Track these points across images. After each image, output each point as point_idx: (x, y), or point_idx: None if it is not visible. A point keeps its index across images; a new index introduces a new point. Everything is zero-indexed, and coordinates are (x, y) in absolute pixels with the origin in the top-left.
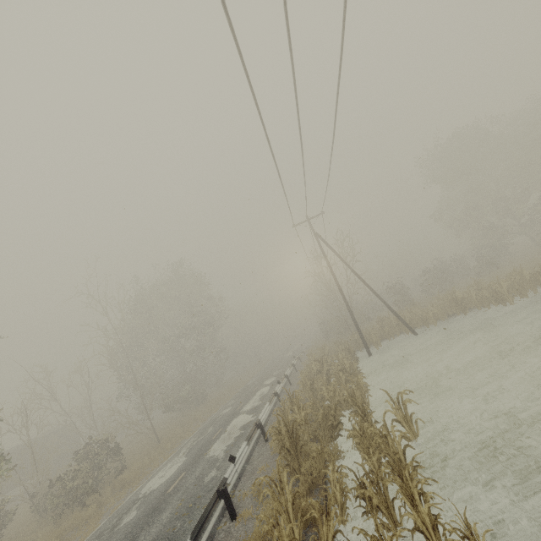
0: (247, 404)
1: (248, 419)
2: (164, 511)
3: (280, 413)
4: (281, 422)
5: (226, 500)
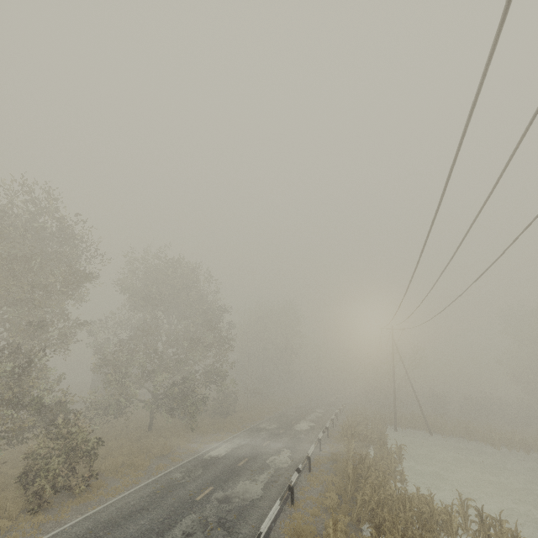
0: (307, 416)
1: (312, 424)
2: (284, 437)
3: (341, 428)
4: (348, 429)
5: (320, 443)
